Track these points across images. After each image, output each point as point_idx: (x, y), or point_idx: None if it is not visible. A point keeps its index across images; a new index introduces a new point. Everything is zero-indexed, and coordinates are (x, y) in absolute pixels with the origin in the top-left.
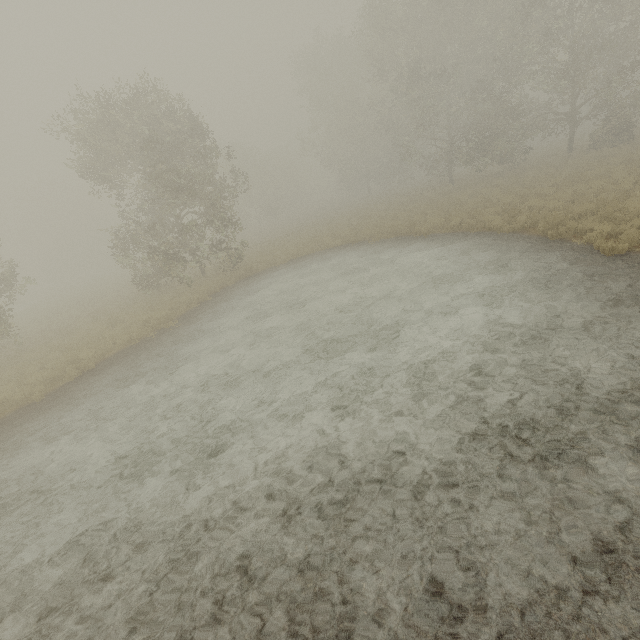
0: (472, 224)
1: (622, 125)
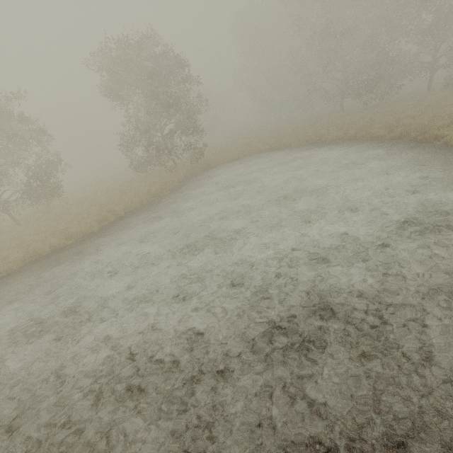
0: (363, 135)
1: None
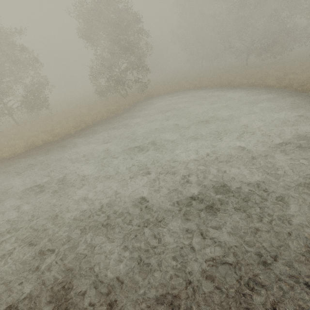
0: (260, 83)
1: None
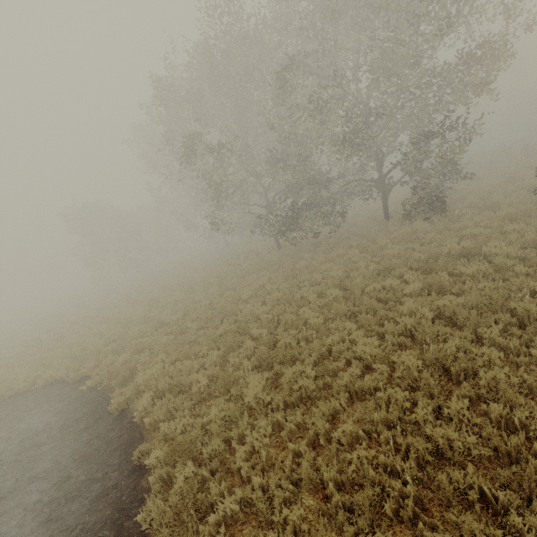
0: (159, 419)
1: (432, 194)
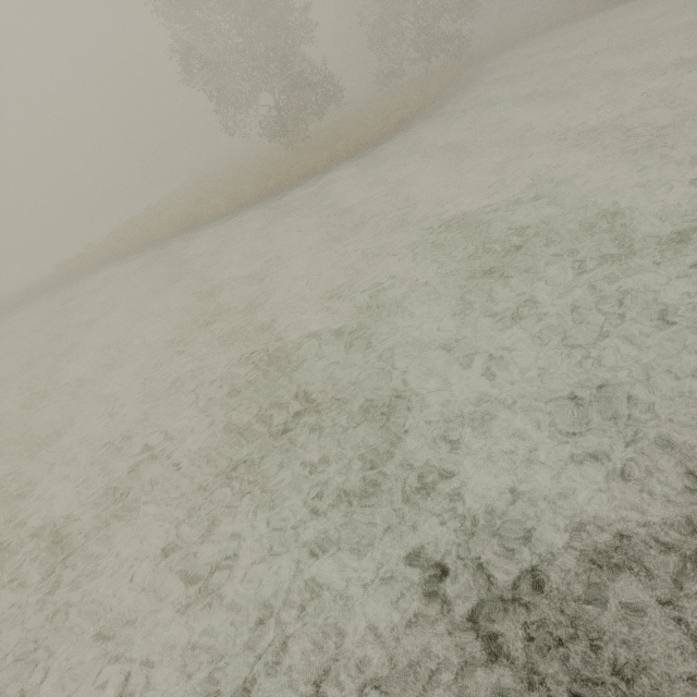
0: None
1: None
